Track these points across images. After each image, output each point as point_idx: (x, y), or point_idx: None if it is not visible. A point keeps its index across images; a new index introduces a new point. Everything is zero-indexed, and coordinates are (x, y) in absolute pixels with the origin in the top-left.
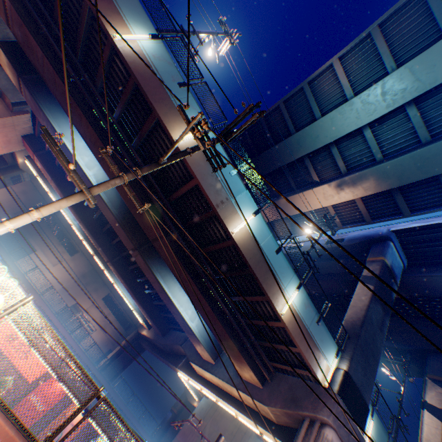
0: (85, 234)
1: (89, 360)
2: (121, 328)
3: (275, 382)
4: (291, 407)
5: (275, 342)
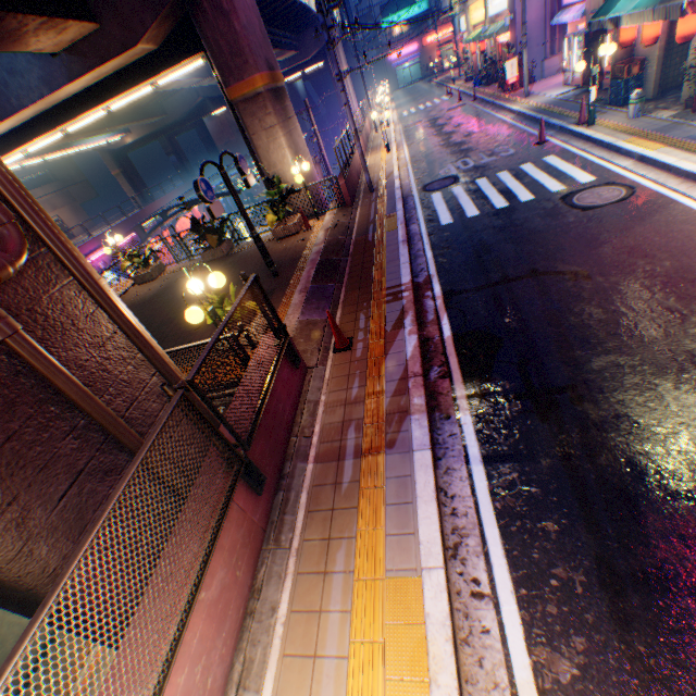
0: (23, 158)
1: (185, 188)
2: (56, 188)
3: (303, 44)
4: (321, 47)
5: (302, 25)
